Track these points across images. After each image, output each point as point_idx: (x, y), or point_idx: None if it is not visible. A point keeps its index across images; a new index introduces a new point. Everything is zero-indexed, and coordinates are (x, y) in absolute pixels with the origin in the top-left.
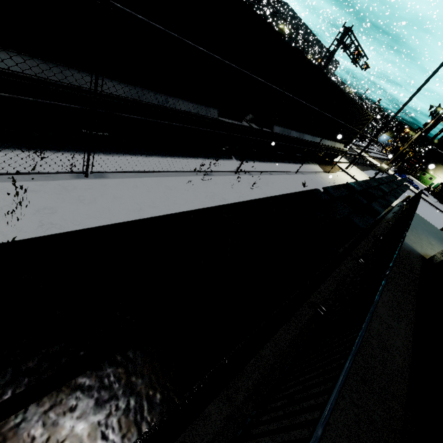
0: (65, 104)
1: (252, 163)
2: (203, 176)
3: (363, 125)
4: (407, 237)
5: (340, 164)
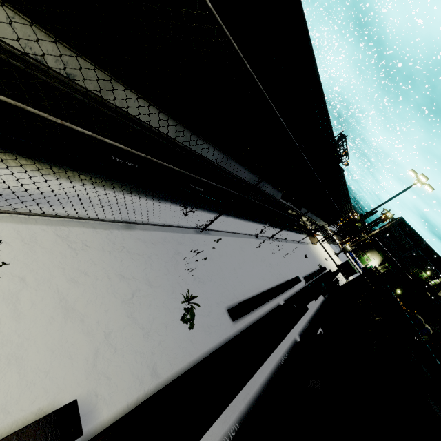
0: (235, 192)
1: (276, 230)
2: (261, 242)
3: (345, 214)
4: None
5: (317, 236)
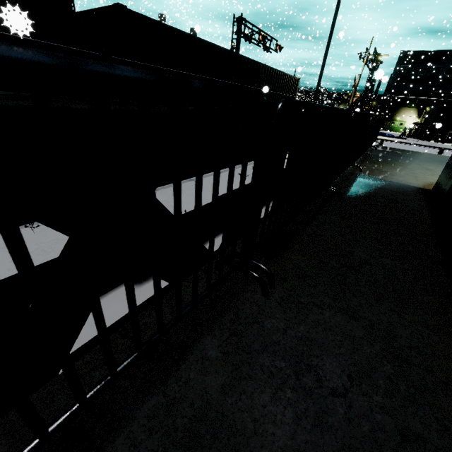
0: None
1: None
2: None
3: (294, 92)
4: (386, 173)
5: None
